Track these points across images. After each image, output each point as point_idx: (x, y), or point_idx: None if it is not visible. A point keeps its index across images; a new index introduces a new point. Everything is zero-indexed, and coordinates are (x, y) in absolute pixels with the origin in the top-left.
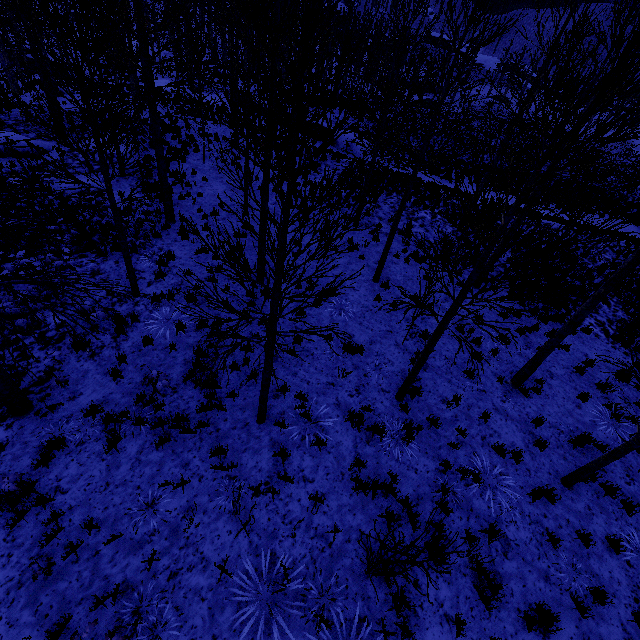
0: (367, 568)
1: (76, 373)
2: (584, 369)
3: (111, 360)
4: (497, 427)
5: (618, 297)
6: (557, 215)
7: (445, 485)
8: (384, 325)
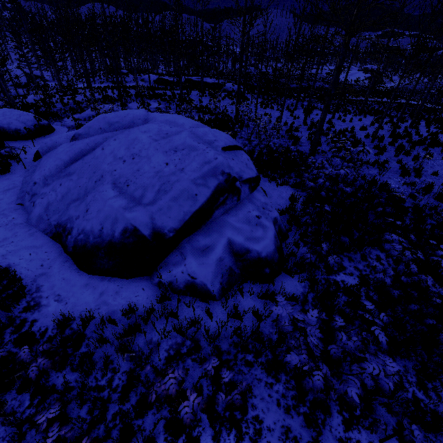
0: (441, 150)
1: (305, 149)
2: (419, 122)
3: (308, 145)
4: (421, 134)
5: (396, 113)
6: None
7: (433, 138)
8: (357, 125)
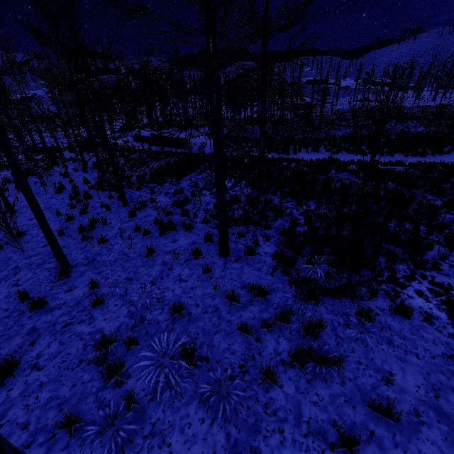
0: None
1: None
2: (352, 446)
3: None
4: None
5: None
6: (399, 160)
7: None
8: None
